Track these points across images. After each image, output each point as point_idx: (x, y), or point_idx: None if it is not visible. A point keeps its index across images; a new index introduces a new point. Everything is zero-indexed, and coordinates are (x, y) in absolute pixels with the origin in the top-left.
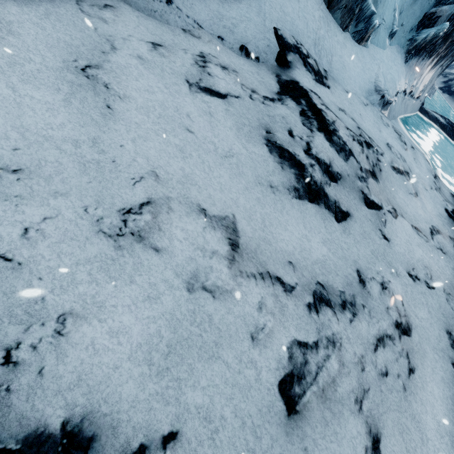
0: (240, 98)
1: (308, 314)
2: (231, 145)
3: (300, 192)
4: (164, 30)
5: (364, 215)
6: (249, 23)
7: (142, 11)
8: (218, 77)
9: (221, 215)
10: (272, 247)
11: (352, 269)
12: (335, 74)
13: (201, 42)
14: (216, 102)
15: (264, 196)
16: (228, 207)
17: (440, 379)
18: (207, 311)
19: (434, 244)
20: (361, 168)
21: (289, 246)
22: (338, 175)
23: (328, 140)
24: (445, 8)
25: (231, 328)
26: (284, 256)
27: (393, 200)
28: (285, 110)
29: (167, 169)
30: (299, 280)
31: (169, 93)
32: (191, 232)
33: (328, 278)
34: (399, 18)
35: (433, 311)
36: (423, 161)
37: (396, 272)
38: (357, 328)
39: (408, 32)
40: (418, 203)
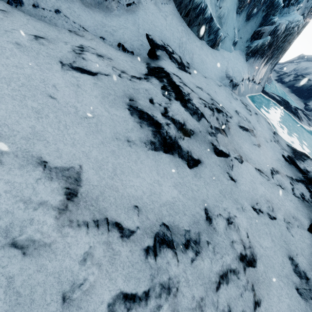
0: (110, 76)
1: (143, 259)
2: (94, 109)
3: (156, 145)
4: (51, 29)
5: (213, 161)
6: (126, 30)
7: (33, 16)
8: (91, 61)
9: (65, 166)
10: (119, 193)
11: (200, 208)
12: (195, 65)
13: (84, 39)
14: (85, 77)
15: (120, 149)
16: (77, 159)
17: (287, 307)
18: (8, 272)
19: (274, 182)
20: (211, 126)
21: (138, 191)
22: (191, 131)
23: (183, 106)
24: (266, 28)
25: (37, 290)
26: (131, 201)
27: (239, 149)
28: (149, 85)
29: (13, 127)
30: (141, 223)
31: (39, 69)
32: (18, 184)
33: (175, 218)
34: (238, 34)
35: (276, 239)
36: (265, 122)
37: (241, 207)
38: (199, 267)
39: (245, 42)
40: (260, 152)
